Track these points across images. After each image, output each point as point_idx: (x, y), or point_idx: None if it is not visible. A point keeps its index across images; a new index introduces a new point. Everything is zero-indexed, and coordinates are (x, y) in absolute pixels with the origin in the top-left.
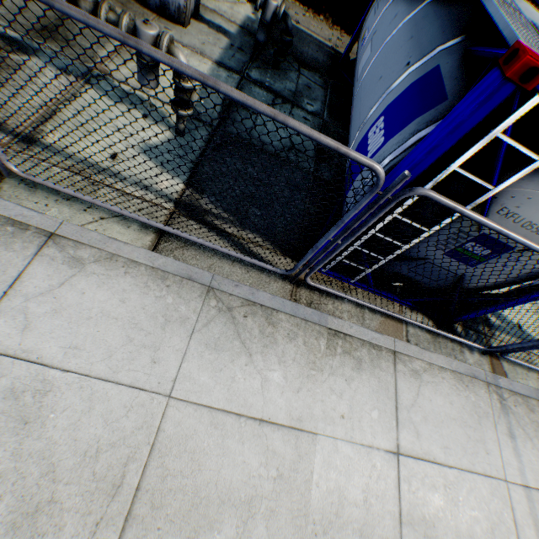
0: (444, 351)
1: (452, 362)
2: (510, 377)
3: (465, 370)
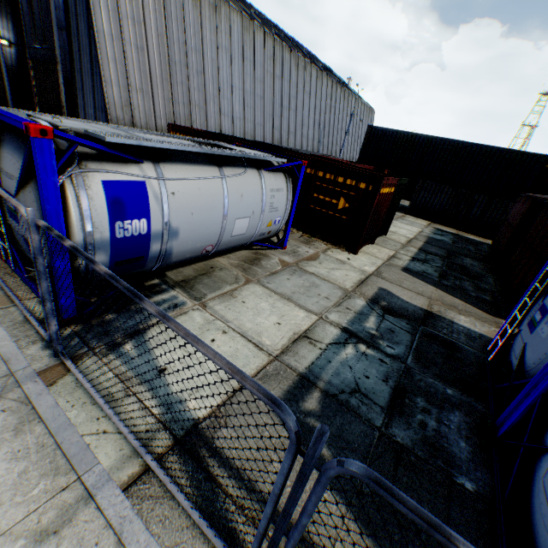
0: (16, 332)
1: (8, 341)
2: (55, 391)
3: (9, 352)
